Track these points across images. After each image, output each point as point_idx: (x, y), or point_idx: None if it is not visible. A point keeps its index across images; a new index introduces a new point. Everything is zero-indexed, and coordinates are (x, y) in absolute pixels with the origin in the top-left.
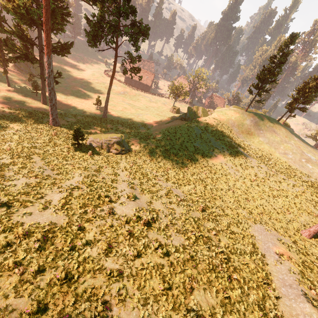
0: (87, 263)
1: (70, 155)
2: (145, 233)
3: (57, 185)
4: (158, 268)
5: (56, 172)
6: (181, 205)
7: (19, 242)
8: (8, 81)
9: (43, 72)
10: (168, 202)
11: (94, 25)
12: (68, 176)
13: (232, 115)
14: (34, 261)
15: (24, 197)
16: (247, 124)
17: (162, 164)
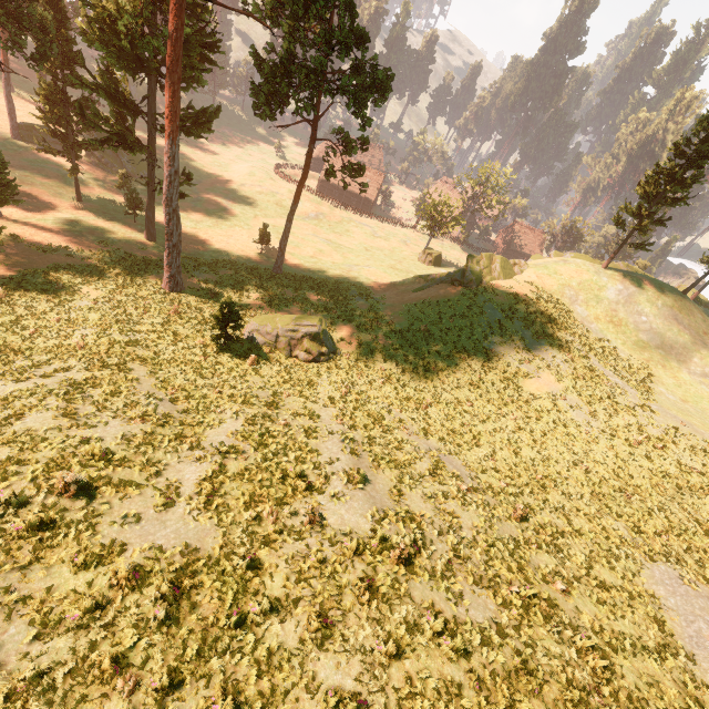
0: (279, 669)
1: (209, 363)
2: (404, 587)
3: (188, 441)
4: (450, 692)
5: (183, 405)
6: (470, 503)
7: (119, 598)
8: (79, 189)
9: (153, 172)
10: (439, 495)
11: (274, 72)
12: (210, 418)
13: (571, 276)
14: (156, 655)
15: (121, 471)
16: (609, 300)
17: (412, 391)
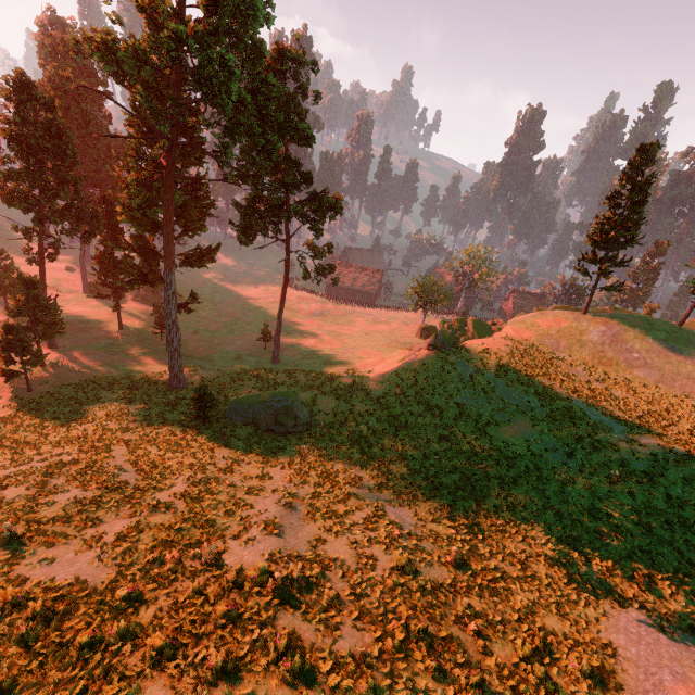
0: (107, 681)
1: (184, 440)
2: (267, 615)
3: (133, 502)
4: None
5: (145, 475)
6: (396, 547)
7: None
8: (121, 320)
9: None
10: (364, 541)
11: (243, 212)
12: (163, 483)
13: (549, 326)
14: (3, 664)
15: (59, 525)
16: (593, 342)
17: (379, 450)
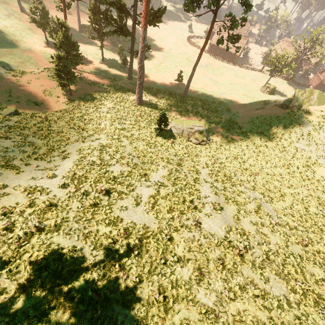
0: (180, 288)
1: (153, 141)
2: (239, 268)
3: (144, 177)
4: (258, 324)
5: (142, 160)
6: (276, 231)
7: (120, 240)
8: (103, 55)
9: (133, 46)
10: (259, 224)
11: None
12: (153, 167)
13: None
14: (133, 267)
15: (120, 186)
16: None
17: (248, 165)
